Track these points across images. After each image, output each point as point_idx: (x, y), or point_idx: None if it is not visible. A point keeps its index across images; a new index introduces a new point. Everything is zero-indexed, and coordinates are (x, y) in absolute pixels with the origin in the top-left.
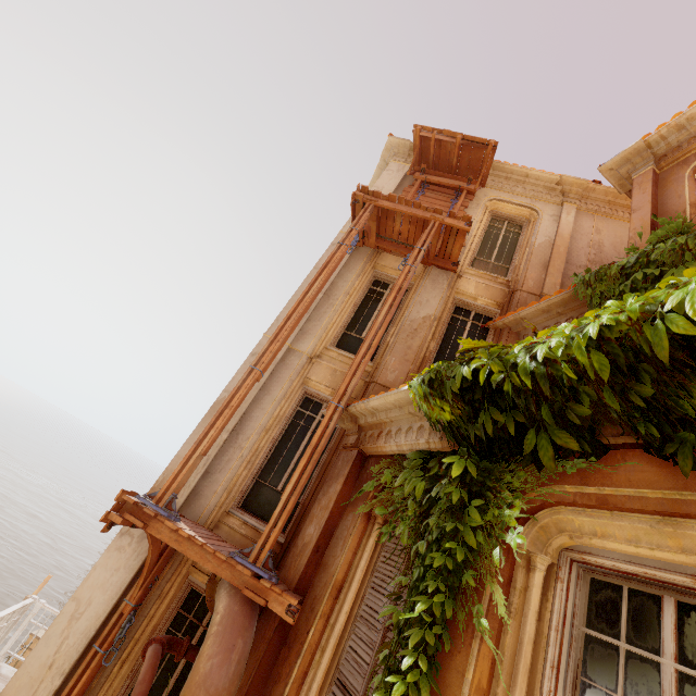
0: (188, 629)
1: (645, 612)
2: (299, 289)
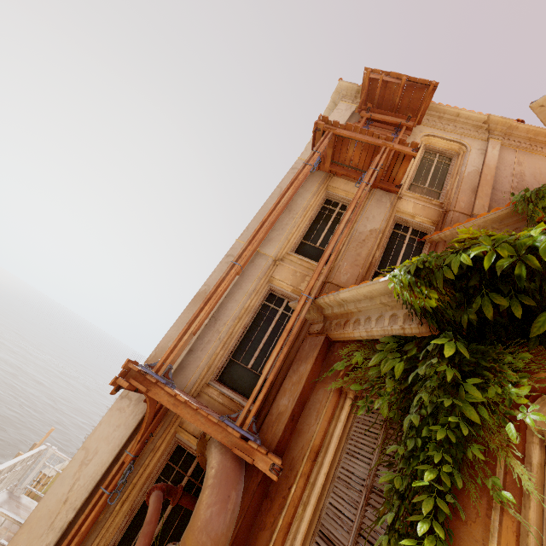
0: (175, 477)
1: None
2: (265, 204)
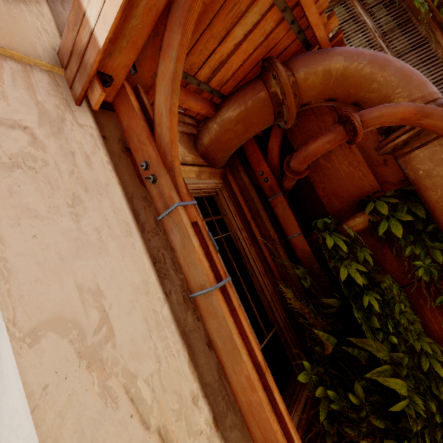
0: None
1: None
2: None
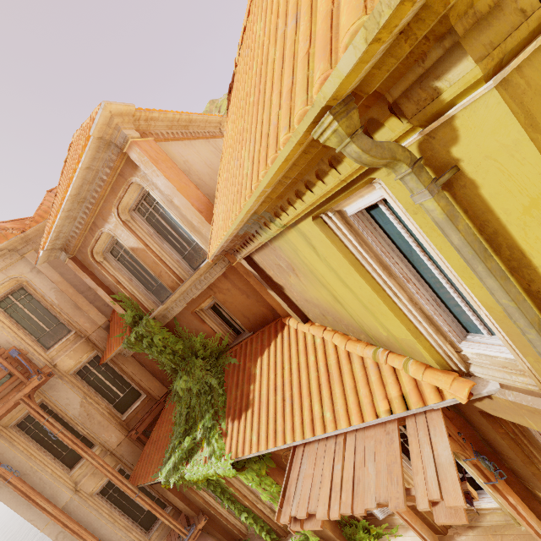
0: None
1: None
2: (6, 502)
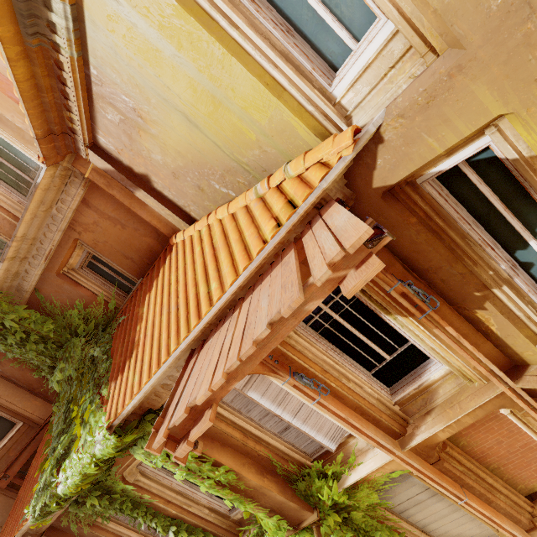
0: None
1: None
2: None
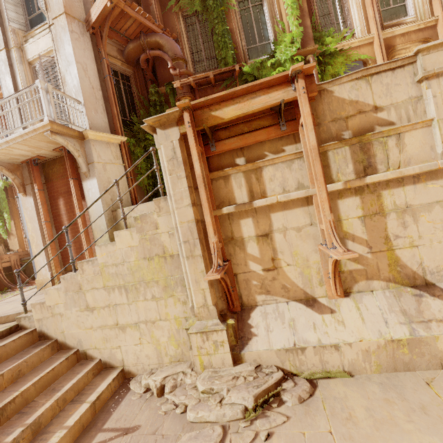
0: (116, 82)
1: (246, 2)
2: None
